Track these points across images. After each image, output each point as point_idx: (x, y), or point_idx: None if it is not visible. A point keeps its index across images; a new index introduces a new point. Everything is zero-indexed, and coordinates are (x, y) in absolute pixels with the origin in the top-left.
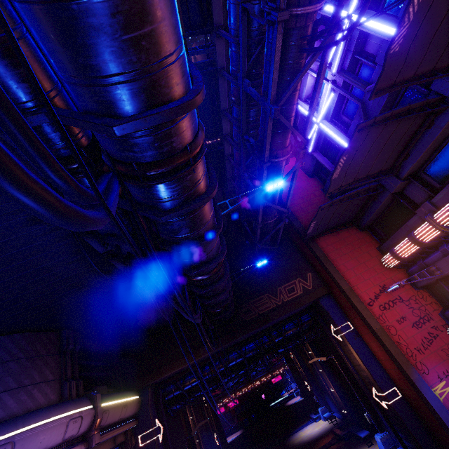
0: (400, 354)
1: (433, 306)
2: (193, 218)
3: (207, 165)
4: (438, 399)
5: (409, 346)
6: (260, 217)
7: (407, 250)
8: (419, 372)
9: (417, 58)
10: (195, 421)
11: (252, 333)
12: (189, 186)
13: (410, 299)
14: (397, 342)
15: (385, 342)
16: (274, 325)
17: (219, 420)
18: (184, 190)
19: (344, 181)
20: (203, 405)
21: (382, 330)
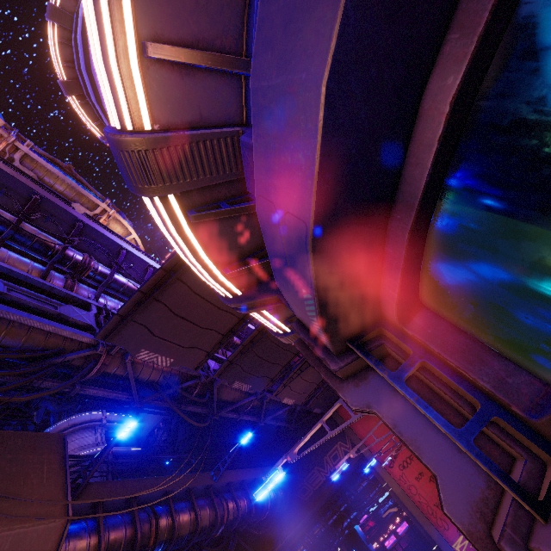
0: (421, 515)
1: None
2: (175, 544)
3: (171, 515)
4: None
5: (429, 504)
6: (271, 422)
7: None
8: (441, 529)
9: (273, 368)
10: None
11: (319, 506)
12: (160, 547)
13: None
14: (418, 502)
15: (407, 505)
16: (341, 487)
17: None
18: (159, 550)
19: (308, 392)
20: None
21: (403, 493)
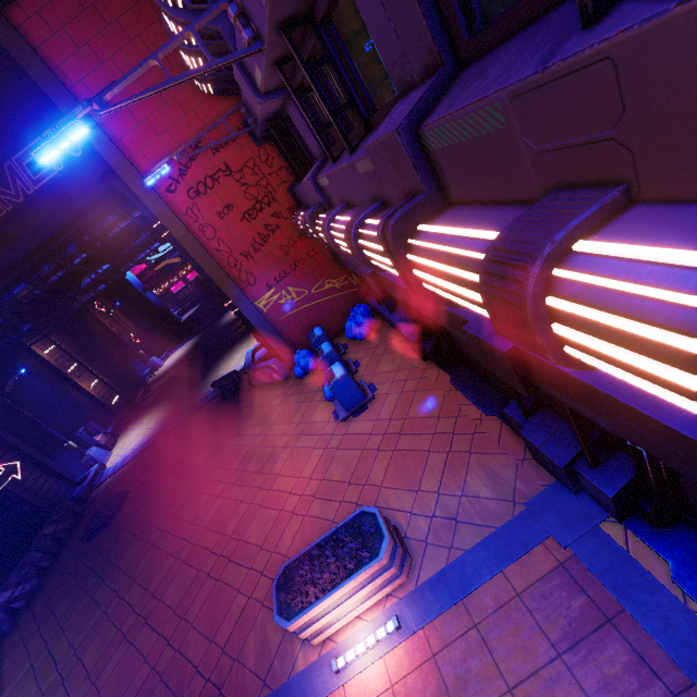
0: (216, 269)
1: (282, 177)
2: None
3: None
4: (258, 313)
5: (233, 253)
6: None
7: (192, 63)
8: (244, 285)
9: None
10: (63, 347)
11: (11, 258)
12: None
13: (244, 168)
14: (216, 250)
15: (194, 256)
16: (69, 228)
17: (157, 308)
18: None
19: None
20: (94, 314)
21: (189, 237)
